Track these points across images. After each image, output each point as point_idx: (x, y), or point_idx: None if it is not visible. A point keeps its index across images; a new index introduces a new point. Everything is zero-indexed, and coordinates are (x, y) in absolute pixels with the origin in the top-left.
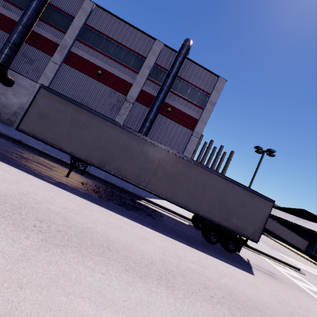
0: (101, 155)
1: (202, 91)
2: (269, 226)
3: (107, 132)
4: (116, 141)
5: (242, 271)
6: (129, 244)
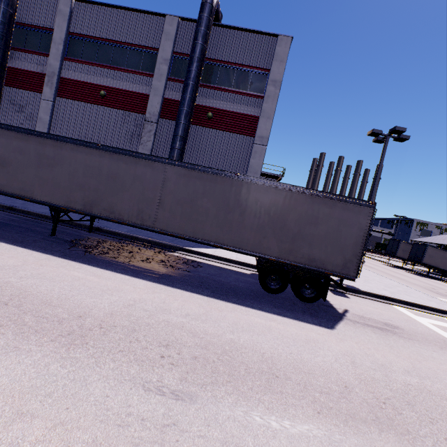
0: (83, 195)
1: (256, 70)
2: None
3: (83, 162)
4: (98, 172)
5: (306, 324)
6: (61, 298)
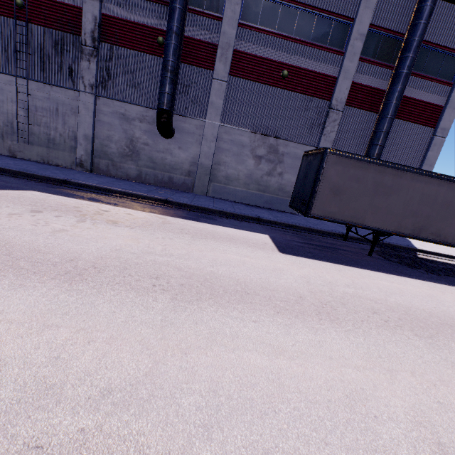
0: (414, 222)
1: (451, 52)
2: None
3: (420, 190)
4: (433, 200)
5: None
6: None
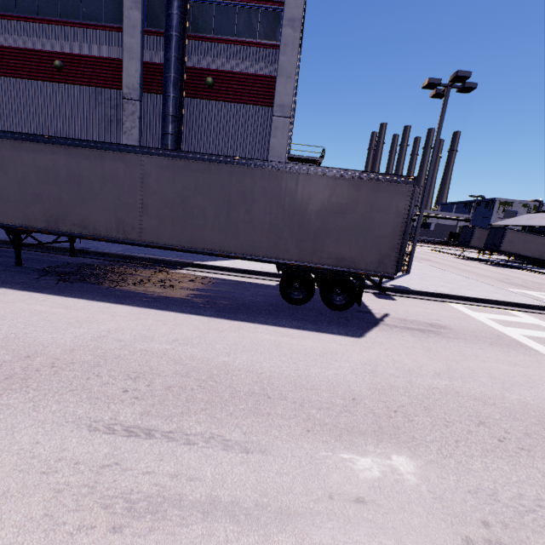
0: (43, 209)
1: (265, 5)
2: (531, 251)
3: (32, 163)
4: (54, 175)
5: (329, 335)
6: (8, 338)
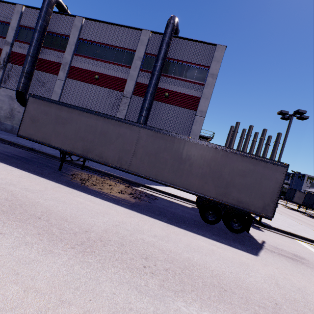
0: (83, 145)
1: (200, 66)
2: None
3: (85, 122)
4: (94, 129)
5: (238, 250)
6: (72, 216)
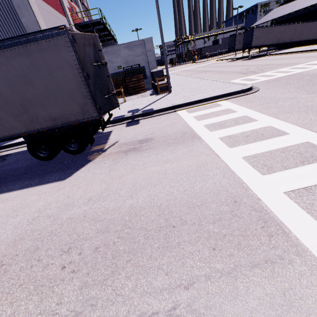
0: None
1: None
2: (272, 39)
3: None
4: None
5: (41, 187)
6: None
